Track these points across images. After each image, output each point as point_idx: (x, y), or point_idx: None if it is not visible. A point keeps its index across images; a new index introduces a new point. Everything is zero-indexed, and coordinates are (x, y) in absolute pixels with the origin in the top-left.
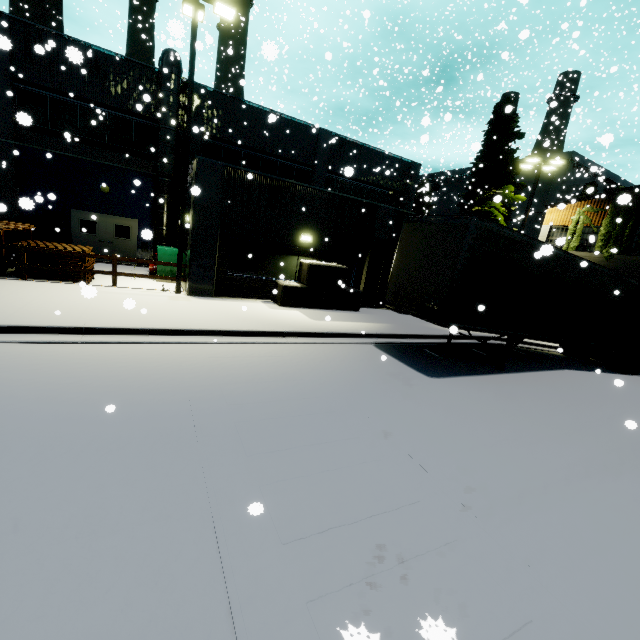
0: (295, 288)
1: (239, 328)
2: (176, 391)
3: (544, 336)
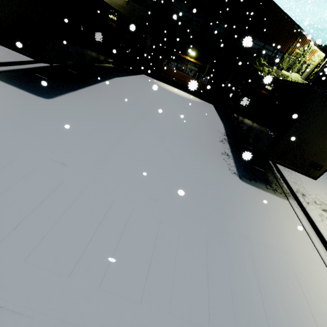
0: None
1: None
2: None
3: (104, 61)
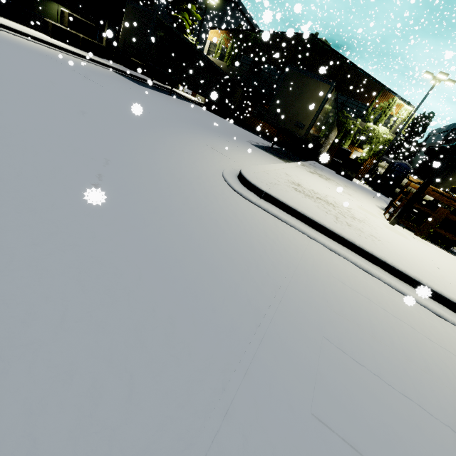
0: (61, 28)
1: (39, 37)
2: (32, 47)
3: (187, 85)
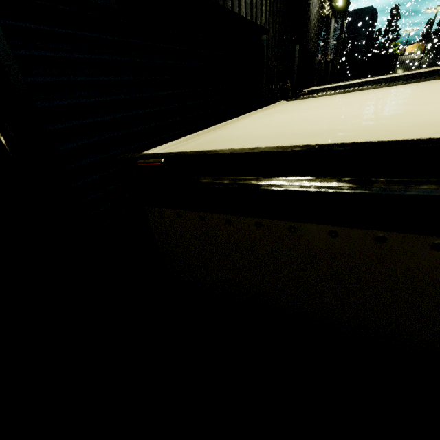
0: None
1: None
2: None
3: None
